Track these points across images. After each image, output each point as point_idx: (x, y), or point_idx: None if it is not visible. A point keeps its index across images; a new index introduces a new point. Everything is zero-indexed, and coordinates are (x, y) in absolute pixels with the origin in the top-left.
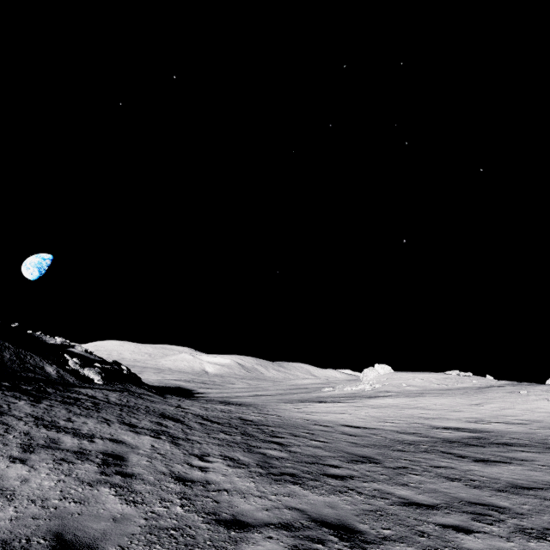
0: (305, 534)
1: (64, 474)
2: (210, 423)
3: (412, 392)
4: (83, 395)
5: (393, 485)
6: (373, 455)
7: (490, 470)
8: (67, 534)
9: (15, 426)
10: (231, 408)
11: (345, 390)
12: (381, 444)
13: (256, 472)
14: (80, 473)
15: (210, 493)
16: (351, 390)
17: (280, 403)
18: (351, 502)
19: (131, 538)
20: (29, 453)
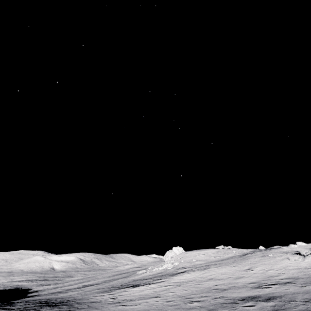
0: None
1: None
2: None
3: (200, 265)
4: None
5: None
6: None
7: None
8: None
9: None
10: None
11: (154, 271)
12: None
13: None
14: None
15: None
16: (158, 270)
17: (99, 293)
18: None
19: None
20: None
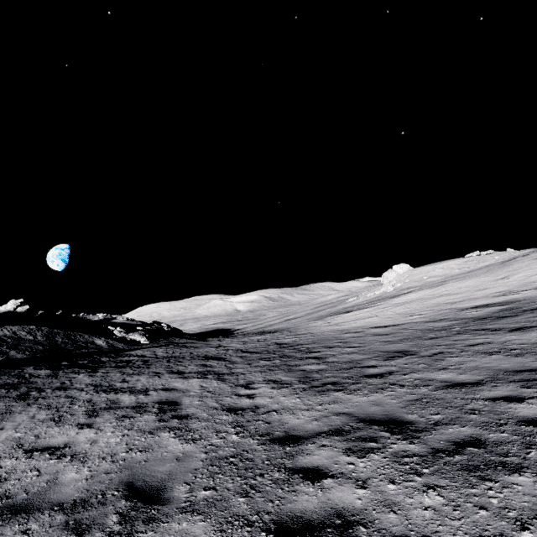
0: (357, 436)
1: (127, 429)
2: (249, 354)
3: (434, 282)
4: (134, 357)
5: (432, 371)
6: (407, 349)
7: (528, 336)
8: (137, 482)
9: (79, 397)
10: (267, 337)
11: (368, 296)
12: (413, 337)
13: (299, 388)
14: (141, 425)
15: (261, 416)
16: (374, 295)
17: (310, 322)
18: (394, 396)
19: (194, 473)
20: (94, 417)
